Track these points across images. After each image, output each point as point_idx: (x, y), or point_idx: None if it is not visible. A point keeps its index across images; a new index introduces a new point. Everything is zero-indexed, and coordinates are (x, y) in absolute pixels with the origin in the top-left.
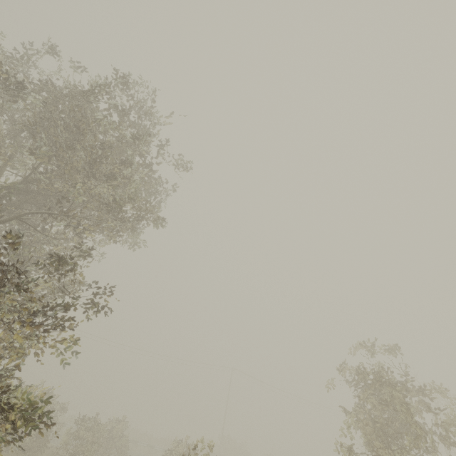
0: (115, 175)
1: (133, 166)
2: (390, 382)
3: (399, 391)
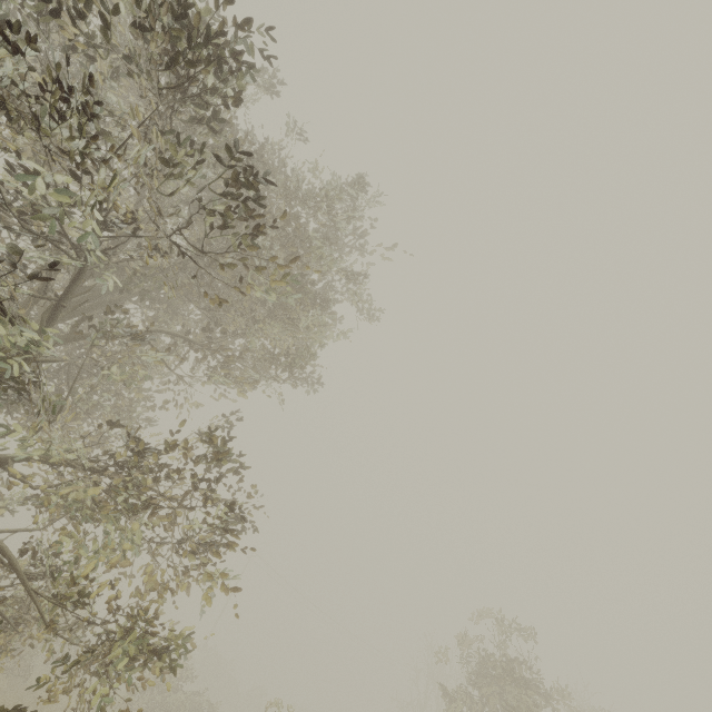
0: (298, 318)
1: (328, 315)
2: (520, 680)
3: (527, 695)
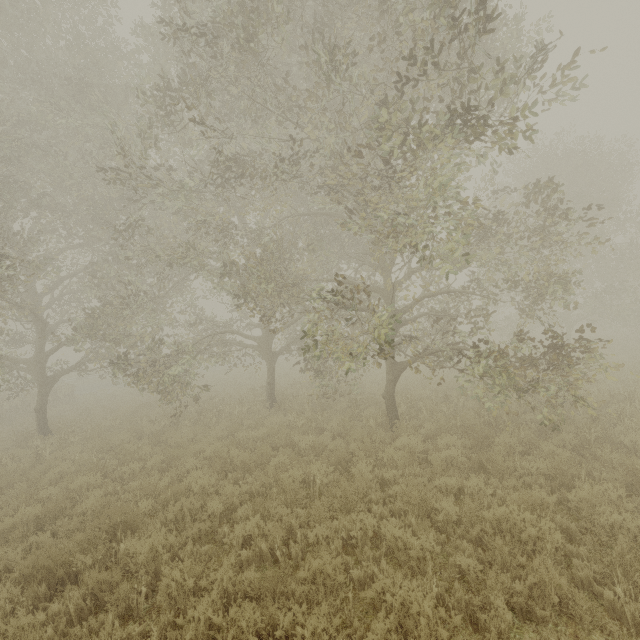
0: None
1: None
2: None
3: None
